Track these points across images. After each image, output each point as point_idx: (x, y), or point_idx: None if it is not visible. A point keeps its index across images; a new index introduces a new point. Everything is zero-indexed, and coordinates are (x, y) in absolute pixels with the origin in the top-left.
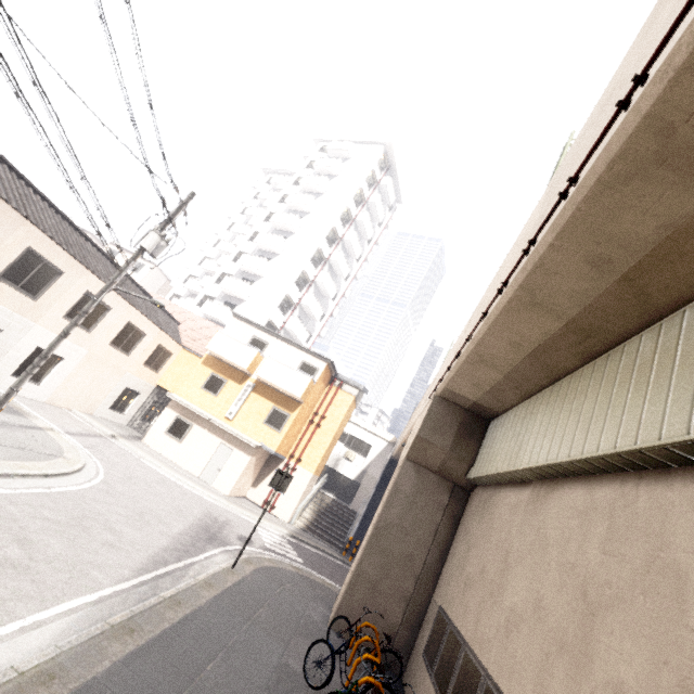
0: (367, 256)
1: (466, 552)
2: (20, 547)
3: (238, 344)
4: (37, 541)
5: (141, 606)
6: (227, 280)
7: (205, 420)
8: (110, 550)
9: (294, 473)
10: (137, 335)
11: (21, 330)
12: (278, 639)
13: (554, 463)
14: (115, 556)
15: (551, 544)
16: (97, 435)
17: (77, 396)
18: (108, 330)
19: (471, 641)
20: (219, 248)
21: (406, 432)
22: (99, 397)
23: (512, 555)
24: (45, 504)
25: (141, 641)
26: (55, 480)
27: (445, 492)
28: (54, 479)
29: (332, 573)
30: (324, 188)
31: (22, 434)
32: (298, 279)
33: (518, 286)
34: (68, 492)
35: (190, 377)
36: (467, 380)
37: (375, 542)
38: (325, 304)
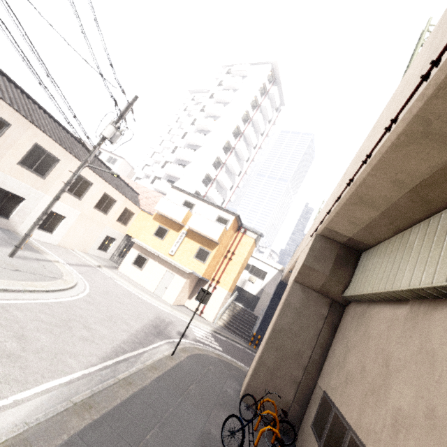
0: (260, 145)
1: (345, 352)
2: (17, 341)
3: (175, 205)
4: (31, 337)
5: (100, 386)
6: (168, 165)
7: (156, 255)
8: (84, 343)
9: (215, 290)
10: (111, 201)
11: (37, 198)
12: (202, 410)
13: (443, 285)
14: (88, 347)
15: (440, 358)
16: (88, 265)
17: (76, 241)
18: (92, 198)
19: (356, 428)
20: (163, 146)
21: (291, 263)
22: (90, 242)
23: (393, 362)
24: (42, 310)
25: (96, 415)
26: (54, 294)
27: (325, 306)
28: (53, 294)
29: (242, 357)
30: (230, 98)
31: (36, 264)
32: (214, 162)
33: (413, 117)
34: (62, 302)
35: (145, 228)
36: (346, 219)
37: (272, 341)
38: (233, 179)
